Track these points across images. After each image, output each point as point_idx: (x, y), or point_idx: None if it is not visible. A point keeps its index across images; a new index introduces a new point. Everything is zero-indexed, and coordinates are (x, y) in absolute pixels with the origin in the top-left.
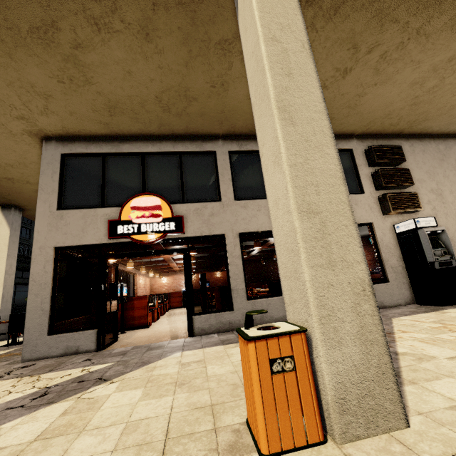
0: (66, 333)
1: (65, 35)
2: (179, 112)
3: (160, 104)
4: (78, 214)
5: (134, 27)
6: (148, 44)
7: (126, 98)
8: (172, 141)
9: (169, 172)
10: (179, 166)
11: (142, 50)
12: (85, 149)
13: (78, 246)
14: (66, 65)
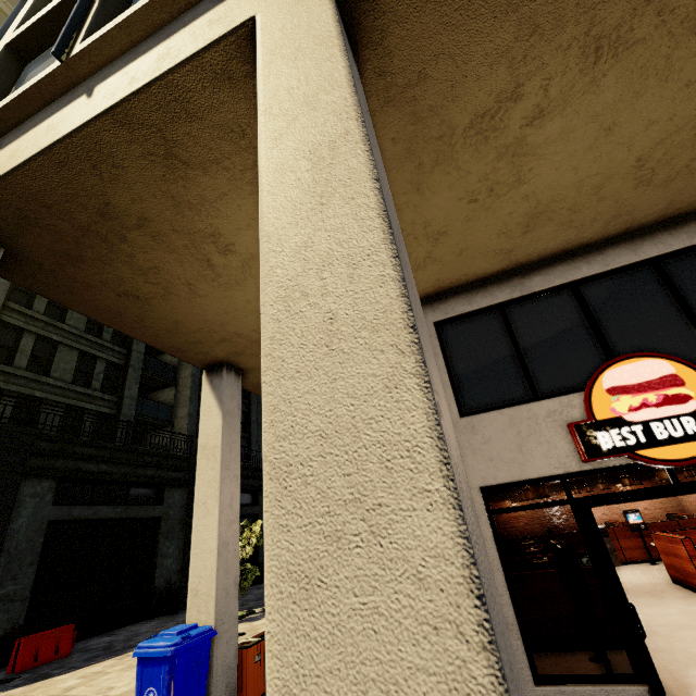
0: (575, 686)
1: (523, 105)
2: (670, 175)
3: (637, 173)
4: (499, 420)
5: (679, 13)
6: (690, 40)
7: (571, 188)
8: (624, 244)
9: (647, 303)
10: (662, 285)
11: (666, 62)
12: (468, 306)
13: (520, 481)
14: (496, 165)
